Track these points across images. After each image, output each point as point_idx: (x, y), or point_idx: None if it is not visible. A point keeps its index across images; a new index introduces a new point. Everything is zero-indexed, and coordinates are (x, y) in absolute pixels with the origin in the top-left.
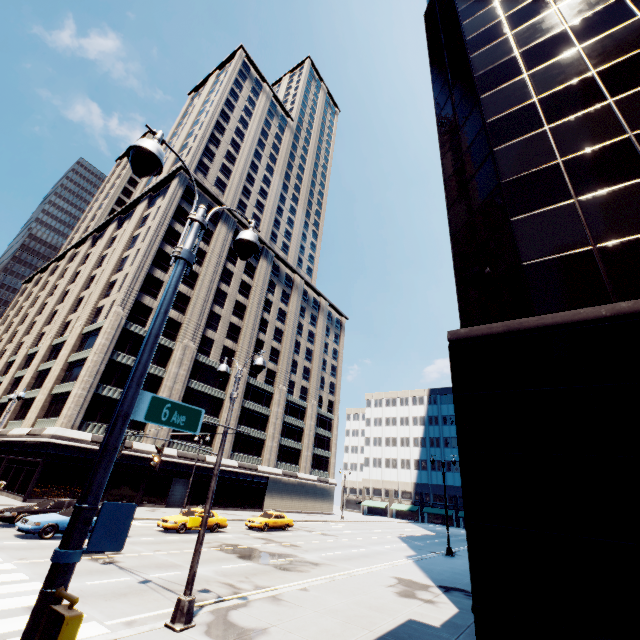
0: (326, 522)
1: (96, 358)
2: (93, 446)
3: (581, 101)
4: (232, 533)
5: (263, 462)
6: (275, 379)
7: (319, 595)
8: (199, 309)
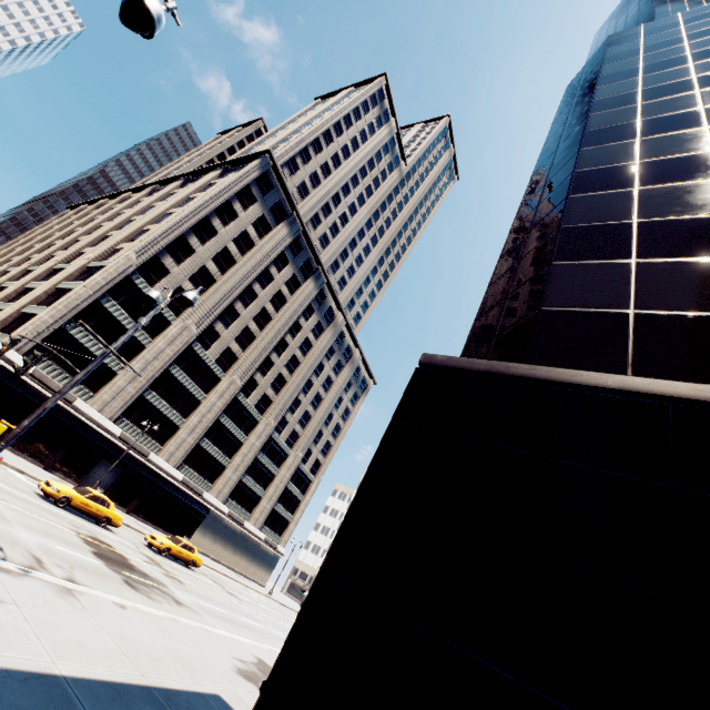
0: (248, 588)
1: (82, 292)
2: (30, 380)
3: (686, 173)
4: (121, 537)
5: (212, 490)
6: (268, 408)
7: (132, 618)
8: (219, 296)
